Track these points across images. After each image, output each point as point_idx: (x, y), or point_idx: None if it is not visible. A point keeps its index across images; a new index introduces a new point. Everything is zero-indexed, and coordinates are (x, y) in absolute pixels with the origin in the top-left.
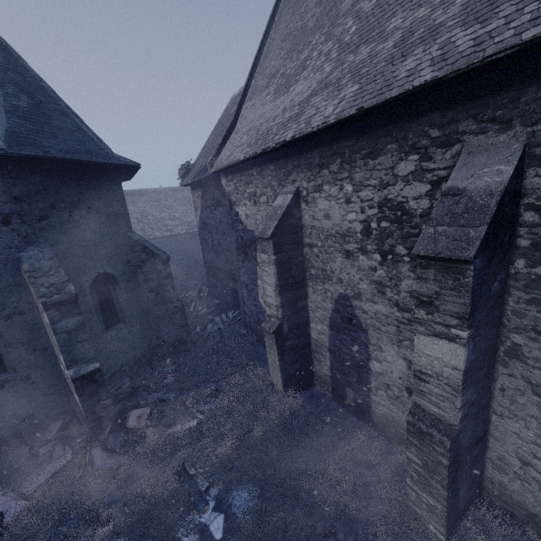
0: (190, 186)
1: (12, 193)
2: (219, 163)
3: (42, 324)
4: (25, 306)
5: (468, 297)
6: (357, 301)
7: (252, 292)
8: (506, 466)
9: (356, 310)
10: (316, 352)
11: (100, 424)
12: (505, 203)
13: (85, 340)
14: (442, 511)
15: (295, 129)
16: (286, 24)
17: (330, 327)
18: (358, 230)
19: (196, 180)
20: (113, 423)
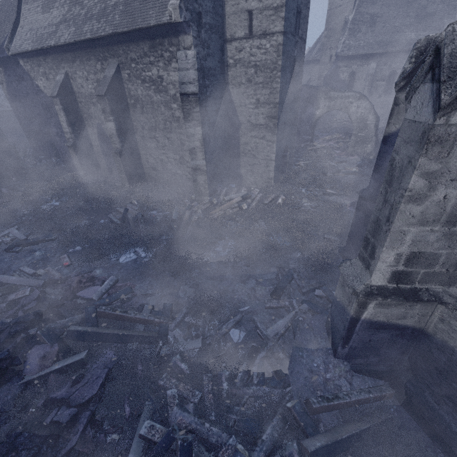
0: None
1: None
2: (14, 49)
3: None
4: None
5: (109, 107)
6: (103, 125)
7: (62, 137)
8: (146, 166)
9: (104, 129)
10: (99, 157)
11: None
12: (114, 81)
13: None
14: (126, 177)
15: (55, 41)
16: None
17: (99, 142)
18: (94, 93)
19: None
20: None
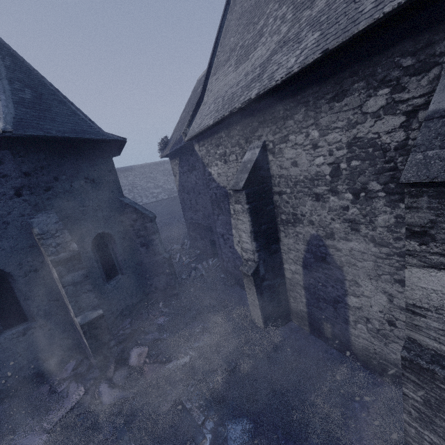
0: (169, 157)
1: (21, 169)
2: (191, 132)
3: (53, 278)
4: (39, 264)
5: None
6: (330, 240)
7: (228, 241)
8: None
9: (329, 249)
10: (291, 290)
11: (106, 363)
12: None
13: (89, 290)
14: None
15: (259, 87)
16: (240, 5)
17: (303, 267)
18: (327, 172)
19: (173, 151)
20: (117, 361)
